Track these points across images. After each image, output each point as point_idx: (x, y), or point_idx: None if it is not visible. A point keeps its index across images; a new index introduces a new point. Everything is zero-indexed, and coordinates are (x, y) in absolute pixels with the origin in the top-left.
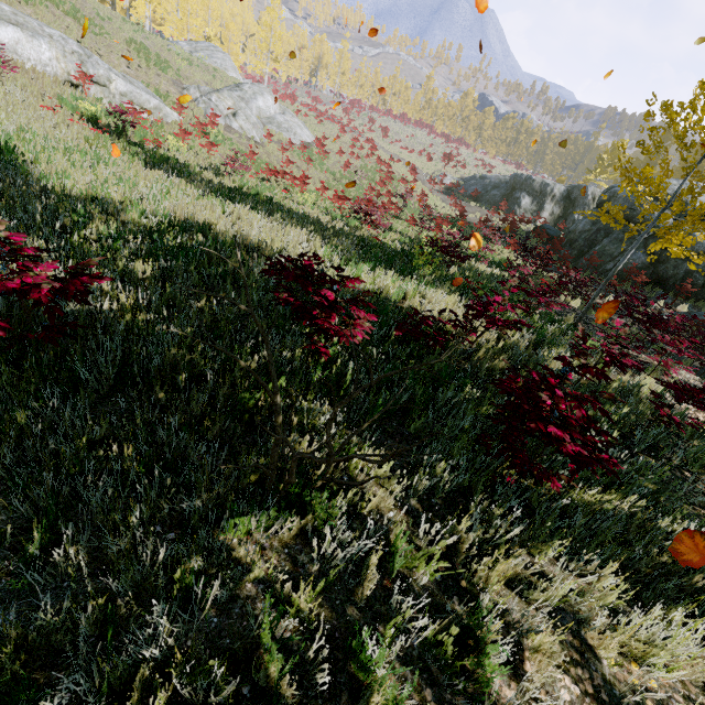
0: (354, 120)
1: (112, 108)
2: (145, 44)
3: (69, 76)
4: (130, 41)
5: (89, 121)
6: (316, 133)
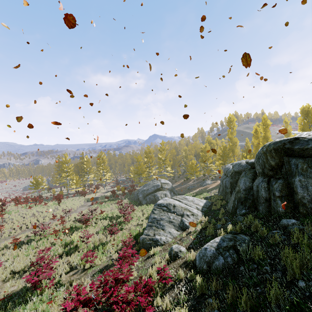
0: None
1: None
2: None
3: None
4: None
5: None
6: None
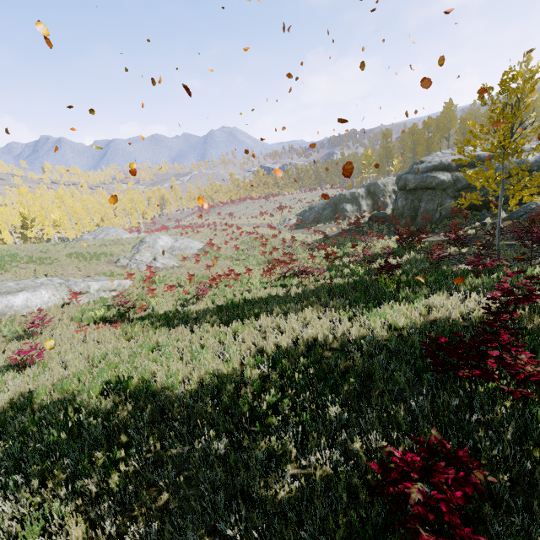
0: (208, 219)
1: (116, 304)
2: (75, 251)
3: (63, 300)
4: (69, 255)
5: (101, 321)
6: (200, 240)
